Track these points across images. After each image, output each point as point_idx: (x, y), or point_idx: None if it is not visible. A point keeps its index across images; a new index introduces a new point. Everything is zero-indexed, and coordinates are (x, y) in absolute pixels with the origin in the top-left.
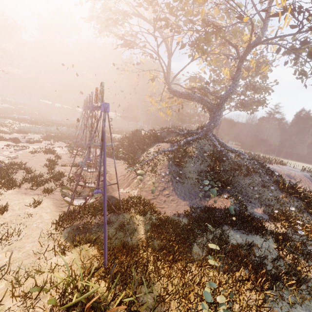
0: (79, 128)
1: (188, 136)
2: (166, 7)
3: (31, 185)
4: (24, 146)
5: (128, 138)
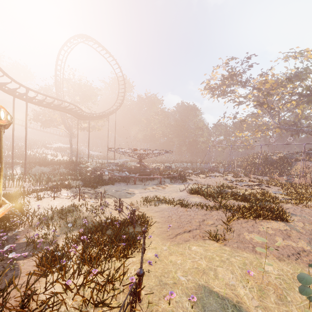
0: (258, 158)
1: (309, 155)
2: (305, 88)
3: (310, 187)
4: (214, 175)
5: (268, 162)
